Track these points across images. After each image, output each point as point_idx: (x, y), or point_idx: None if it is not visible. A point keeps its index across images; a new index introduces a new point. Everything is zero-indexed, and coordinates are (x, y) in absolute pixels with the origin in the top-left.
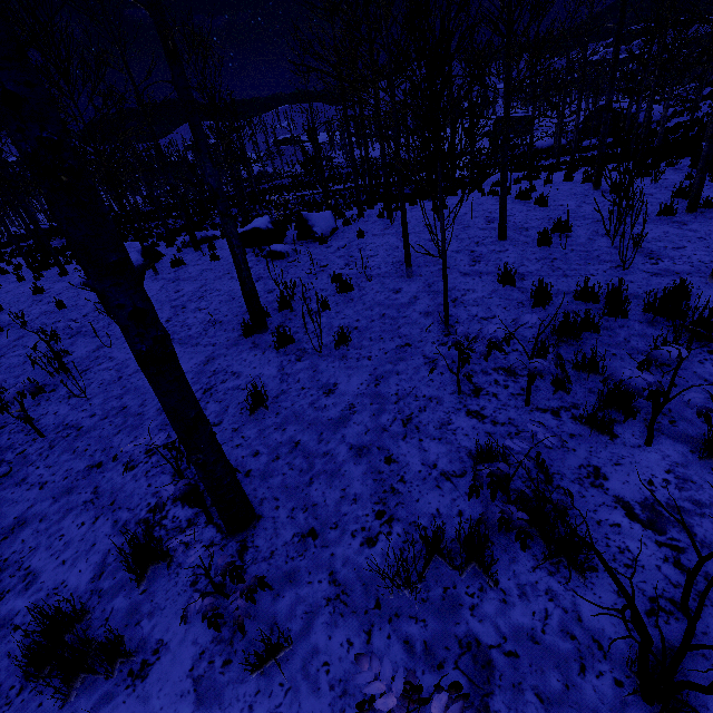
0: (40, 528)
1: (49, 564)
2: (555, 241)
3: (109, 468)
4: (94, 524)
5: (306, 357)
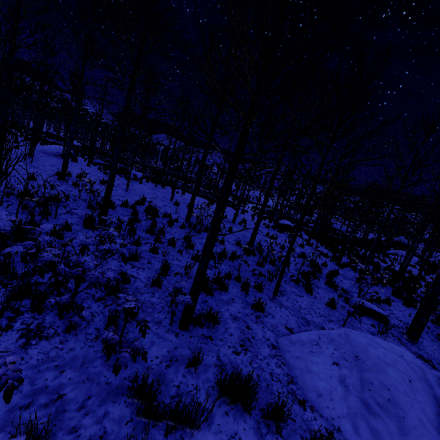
0: None
1: None
2: (182, 207)
3: None
4: None
5: (62, 183)
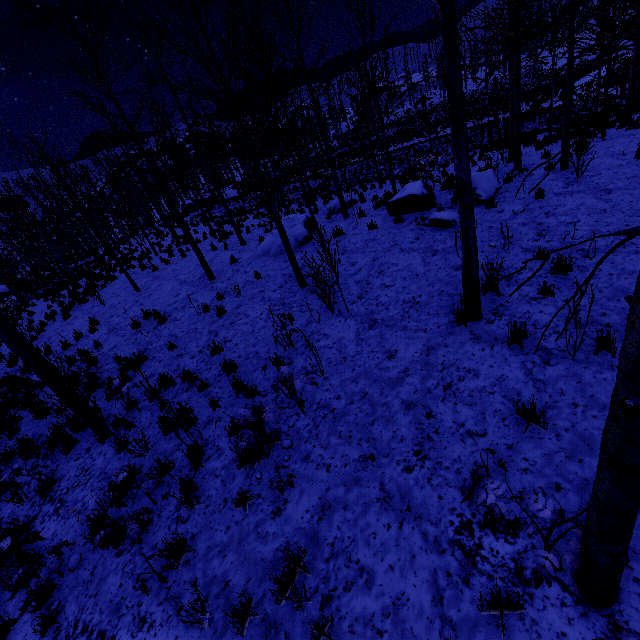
0: (348, 517)
1: (377, 564)
2: None
3: (384, 464)
4: (400, 529)
5: (555, 360)
